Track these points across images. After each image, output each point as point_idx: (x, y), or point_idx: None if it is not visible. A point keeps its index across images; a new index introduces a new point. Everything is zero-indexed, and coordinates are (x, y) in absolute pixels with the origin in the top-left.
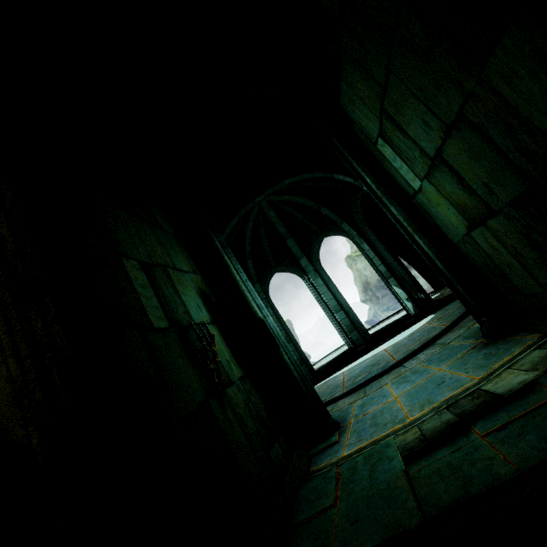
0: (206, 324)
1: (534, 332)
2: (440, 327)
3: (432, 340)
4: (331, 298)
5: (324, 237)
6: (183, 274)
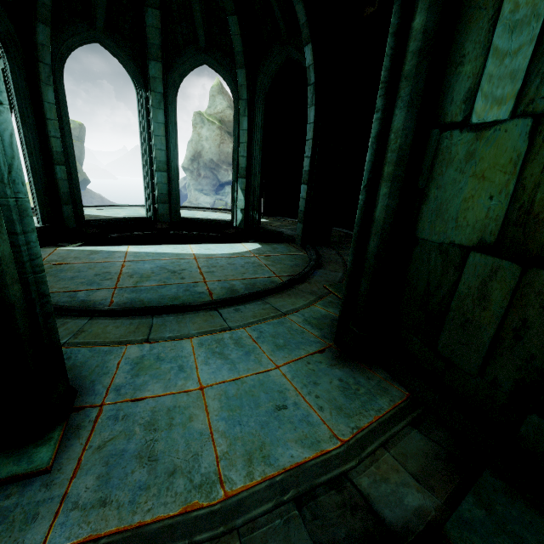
0: None
1: (401, 385)
2: (269, 272)
3: (264, 293)
4: (162, 149)
5: (205, 62)
6: None
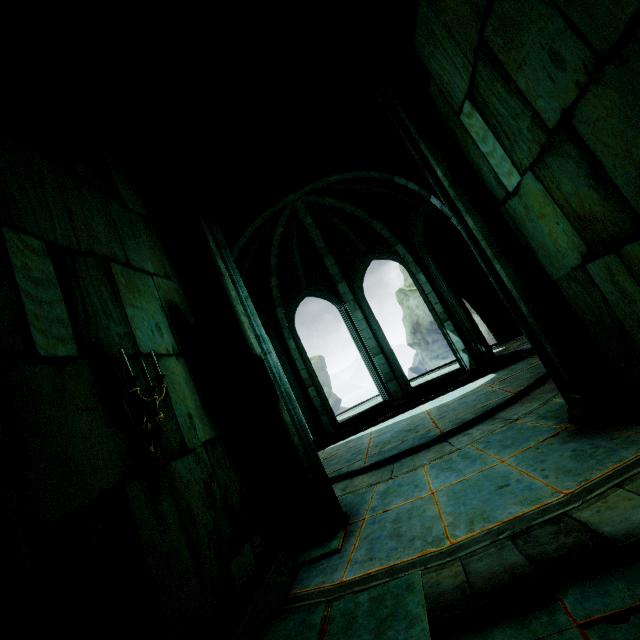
0: (153, 357)
1: None
2: (503, 393)
3: (492, 411)
4: (370, 337)
5: (372, 259)
6: (142, 276)
